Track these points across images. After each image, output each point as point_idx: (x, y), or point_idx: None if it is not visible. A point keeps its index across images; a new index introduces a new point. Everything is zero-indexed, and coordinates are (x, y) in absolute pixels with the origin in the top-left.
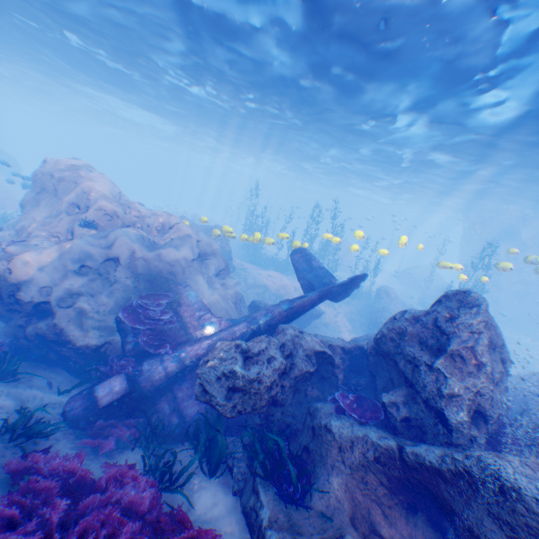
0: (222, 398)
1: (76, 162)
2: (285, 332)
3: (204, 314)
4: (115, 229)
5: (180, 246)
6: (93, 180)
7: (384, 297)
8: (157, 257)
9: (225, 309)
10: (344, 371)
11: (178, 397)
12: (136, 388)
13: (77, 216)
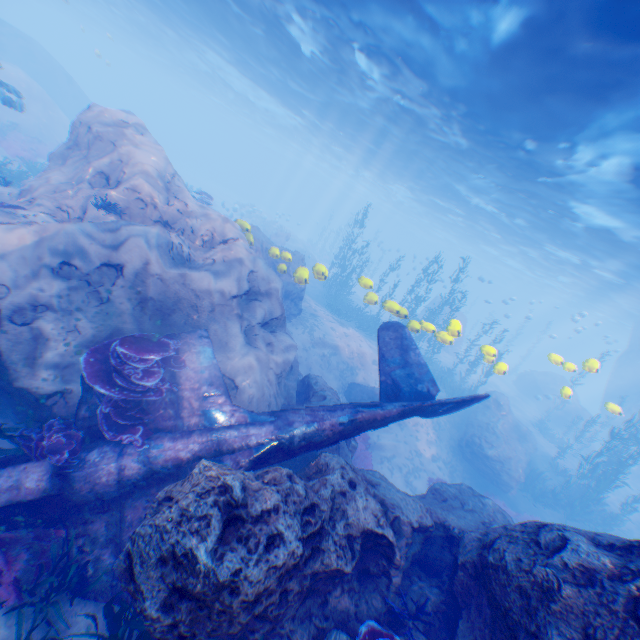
0: (156, 607)
1: (127, 118)
2: (325, 480)
3: (213, 393)
4: (132, 223)
5: (221, 272)
6: (138, 147)
7: (492, 407)
8: (182, 280)
9: (257, 383)
10: (408, 565)
11: (125, 522)
12: (63, 489)
13: (100, 190)
